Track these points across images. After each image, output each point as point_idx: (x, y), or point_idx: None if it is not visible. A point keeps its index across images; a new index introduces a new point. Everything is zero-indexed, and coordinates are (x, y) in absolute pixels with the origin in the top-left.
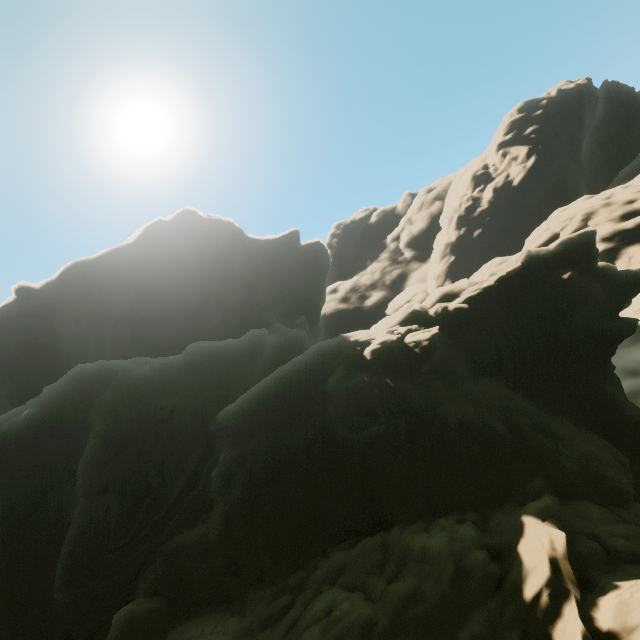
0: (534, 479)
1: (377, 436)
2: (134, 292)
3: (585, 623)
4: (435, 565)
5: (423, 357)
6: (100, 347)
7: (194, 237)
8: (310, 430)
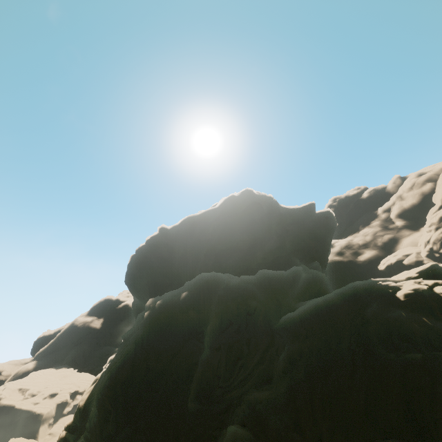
0: None
1: (414, 362)
2: (217, 235)
3: None
4: None
5: None
6: (195, 264)
7: (251, 205)
8: (353, 343)
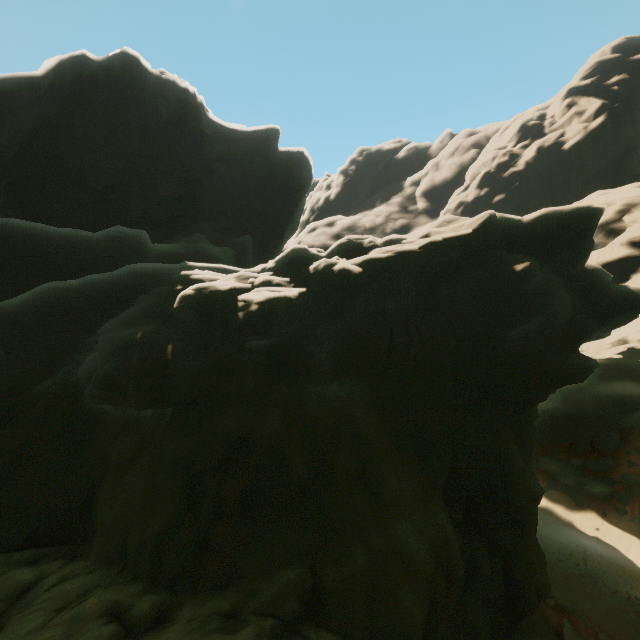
0: (289, 570)
1: (141, 420)
2: (22, 141)
3: None
4: None
5: (245, 327)
6: None
7: (123, 92)
8: (59, 383)
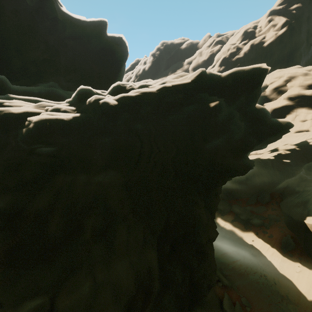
0: (33, 301)
1: None
2: None
3: None
4: None
5: (27, 139)
6: None
7: None
8: None
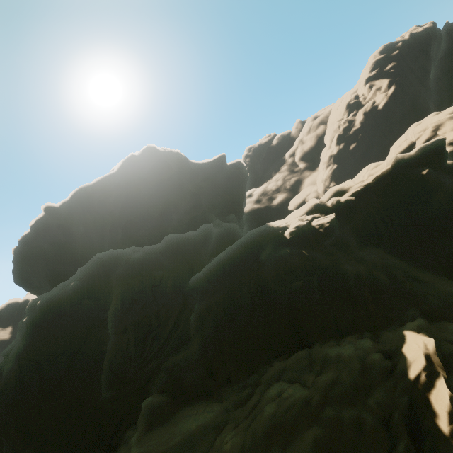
0: (409, 310)
1: (298, 288)
2: (120, 205)
3: (450, 390)
4: (347, 363)
5: (326, 234)
6: (101, 243)
7: (156, 165)
8: (252, 287)
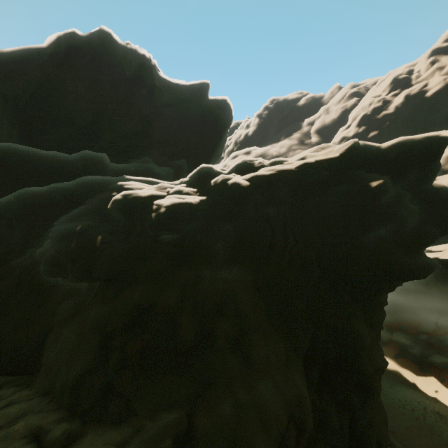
0: (170, 413)
1: (80, 289)
2: (31, 92)
3: None
4: None
5: (156, 225)
6: (1, 133)
7: (99, 57)
8: (28, 259)
